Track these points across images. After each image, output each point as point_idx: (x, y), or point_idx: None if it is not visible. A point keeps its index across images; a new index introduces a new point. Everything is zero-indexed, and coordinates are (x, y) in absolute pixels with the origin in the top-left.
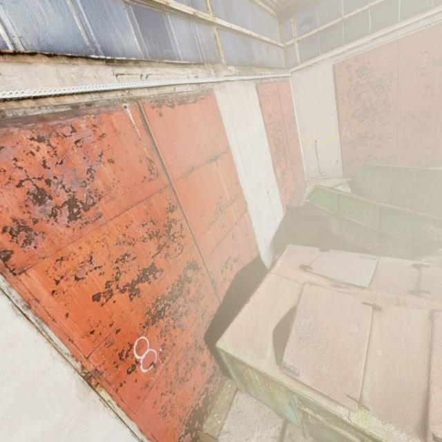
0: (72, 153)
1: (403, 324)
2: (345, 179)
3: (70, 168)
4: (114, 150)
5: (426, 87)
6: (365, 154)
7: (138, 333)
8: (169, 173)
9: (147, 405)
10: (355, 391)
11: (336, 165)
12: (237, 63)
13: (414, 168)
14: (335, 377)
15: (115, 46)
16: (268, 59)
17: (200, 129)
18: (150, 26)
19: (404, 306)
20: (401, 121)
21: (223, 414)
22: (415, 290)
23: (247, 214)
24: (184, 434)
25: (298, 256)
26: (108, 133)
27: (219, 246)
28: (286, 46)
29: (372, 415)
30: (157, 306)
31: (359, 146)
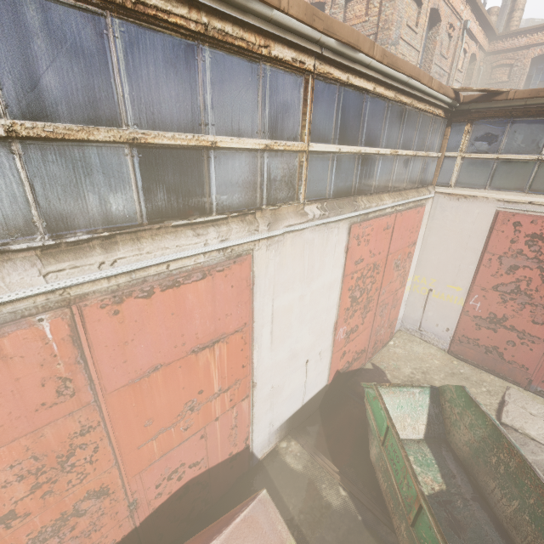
0: None
1: None
2: (447, 358)
3: None
4: None
5: None
6: (490, 342)
7: None
8: (100, 386)
9: None
10: None
11: (445, 333)
12: (330, 195)
13: (519, 451)
14: None
15: (79, 218)
16: (401, 176)
17: (197, 312)
18: (166, 177)
19: None
20: None
21: None
22: None
23: (248, 400)
24: None
25: None
26: None
27: (168, 455)
28: (445, 156)
29: None
30: None
31: (486, 328)
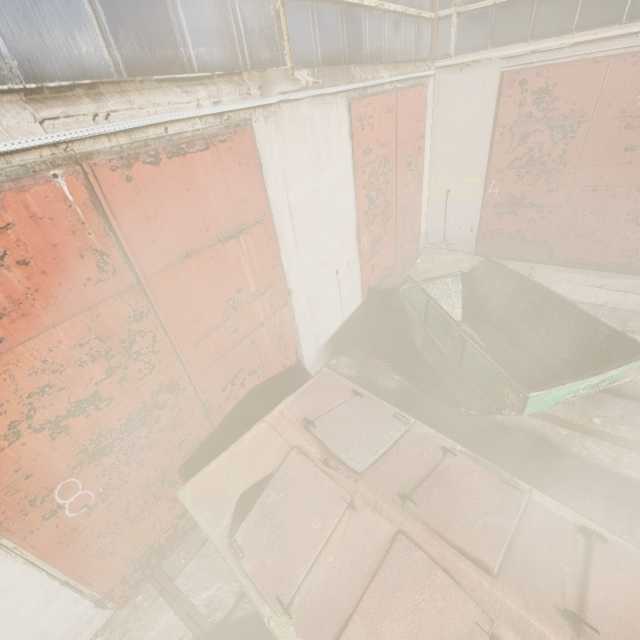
0: None
1: (367, 536)
2: (475, 259)
3: None
4: (31, 246)
5: (626, 148)
6: (512, 228)
7: (64, 475)
8: (138, 267)
9: (74, 549)
10: (287, 595)
11: (469, 234)
12: (319, 61)
13: (542, 285)
14: (276, 573)
15: (50, 59)
16: (394, 44)
17: (211, 192)
18: (130, 12)
19: (378, 514)
20: (576, 192)
21: (191, 554)
22: (404, 495)
23: (288, 308)
24: (132, 572)
25: (315, 398)
26: (19, 221)
27: (225, 358)
28: (439, 18)
29: (292, 624)
30: (100, 442)
31: (507, 214)
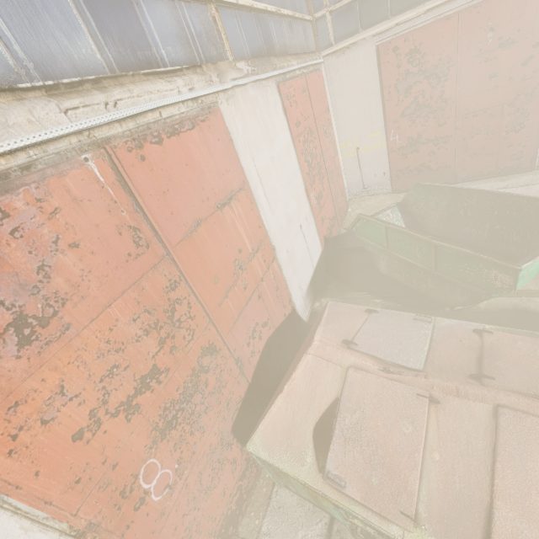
0: (8, 251)
1: (464, 422)
2: (394, 196)
3: (9, 273)
4: (77, 228)
5: (490, 76)
6: (418, 163)
7: (144, 457)
8: (164, 238)
9: (165, 535)
10: (410, 507)
11: (383, 178)
12: (249, 55)
13: (475, 189)
14: (387, 489)
15: (59, 60)
16: (293, 41)
17: (204, 165)
18: (112, 19)
19: (465, 399)
20: (460, 121)
21: (261, 512)
22: (477, 375)
23: (276, 262)
24: None
25: (340, 324)
26: (64, 205)
27: (243, 314)
28: (316, 19)
29: (429, 535)
30: (166, 416)
31: (410, 153)
